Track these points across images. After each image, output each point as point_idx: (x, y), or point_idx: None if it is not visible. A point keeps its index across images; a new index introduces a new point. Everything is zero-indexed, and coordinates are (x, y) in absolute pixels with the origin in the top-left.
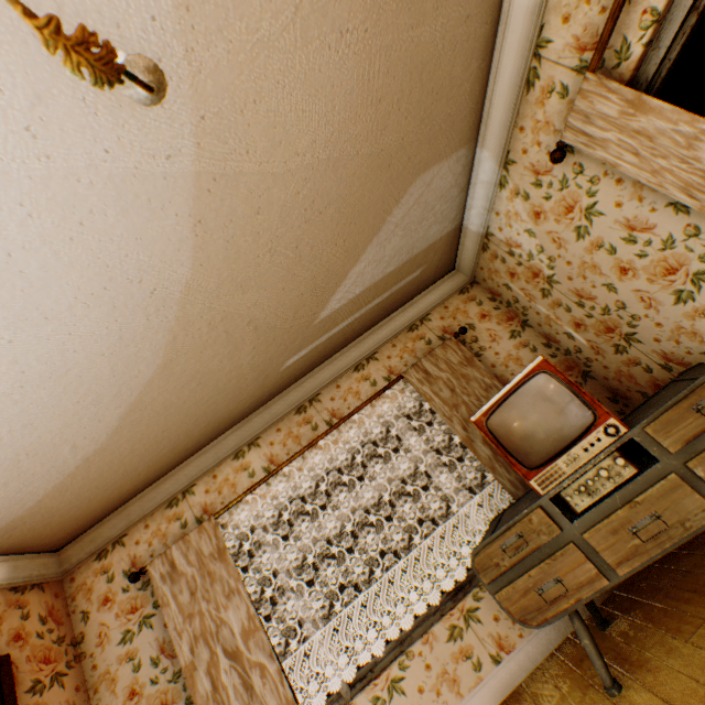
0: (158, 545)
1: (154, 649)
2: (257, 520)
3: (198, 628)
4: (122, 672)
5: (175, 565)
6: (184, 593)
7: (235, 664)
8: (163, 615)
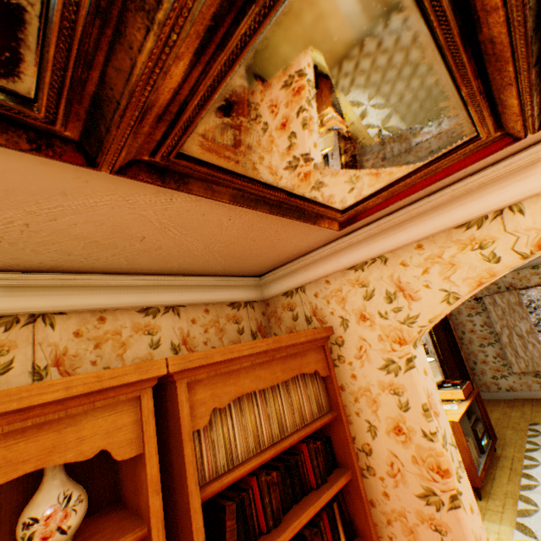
0: (483, 291)
1: (480, 322)
2: (537, 296)
3: (504, 323)
4: (467, 324)
5: (495, 301)
6: (498, 311)
7: (519, 339)
8: (485, 314)
